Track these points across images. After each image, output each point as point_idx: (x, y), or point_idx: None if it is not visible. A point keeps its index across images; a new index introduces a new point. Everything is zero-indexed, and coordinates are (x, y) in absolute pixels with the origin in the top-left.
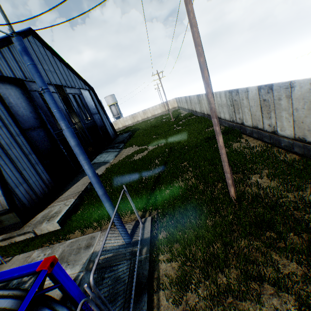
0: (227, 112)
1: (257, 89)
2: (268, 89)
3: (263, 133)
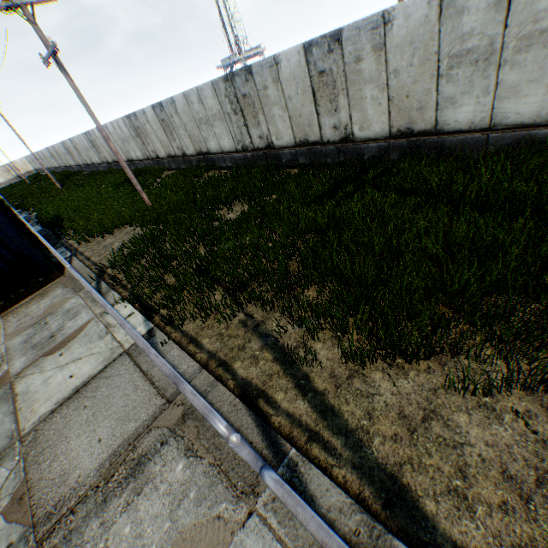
0: (71, 159)
1: (70, 141)
2: (72, 140)
3: (88, 166)
